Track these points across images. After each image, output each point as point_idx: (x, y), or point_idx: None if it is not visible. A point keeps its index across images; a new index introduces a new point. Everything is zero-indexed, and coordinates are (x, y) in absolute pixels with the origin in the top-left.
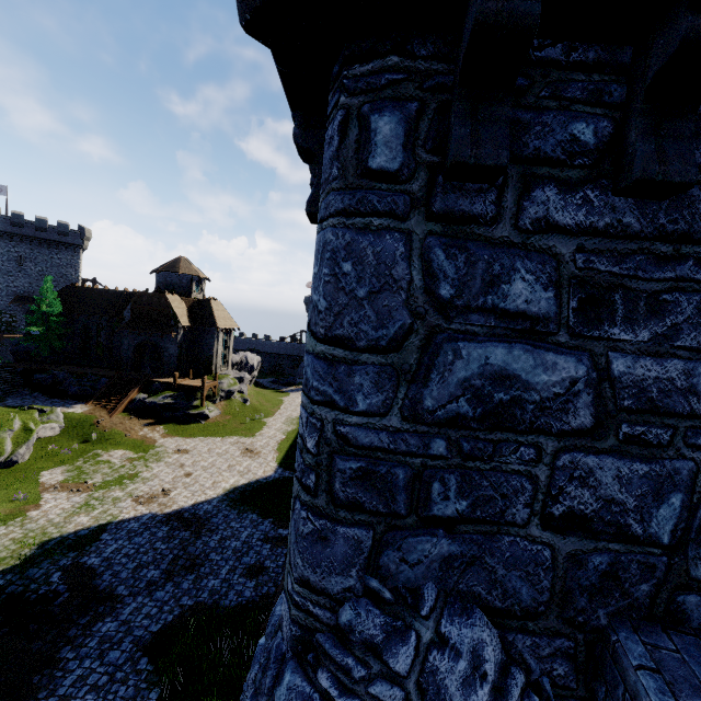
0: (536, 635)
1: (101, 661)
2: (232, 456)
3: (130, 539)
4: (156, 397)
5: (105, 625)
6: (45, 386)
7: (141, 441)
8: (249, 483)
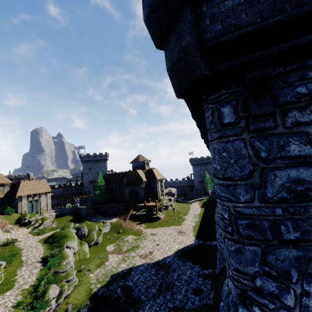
0: None
1: None
2: (174, 235)
3: (142, 274)
4: (139, 212)
5: None
6: (102, 212)
7: (137, 231)
8: (184, 247)
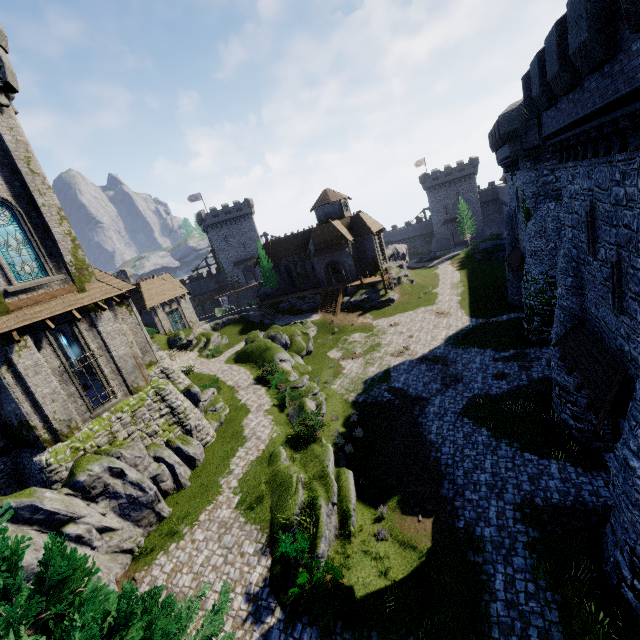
0: None
1: (442, 421)
2: (430, 319)
3: (408, 373)
4: (355, 296)
5: (430, 409)
6: (287, 310)
7: (363, 326)
8: (456, 332)
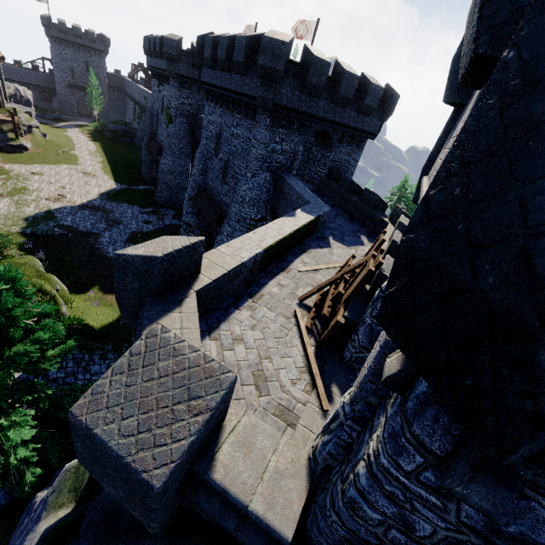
0: (273, 174)
1: (115, 246)
2: (79, 177)
3: (74, 215)
4: None
5: (103, 240)
6: None
7: None
8: (108, 191)
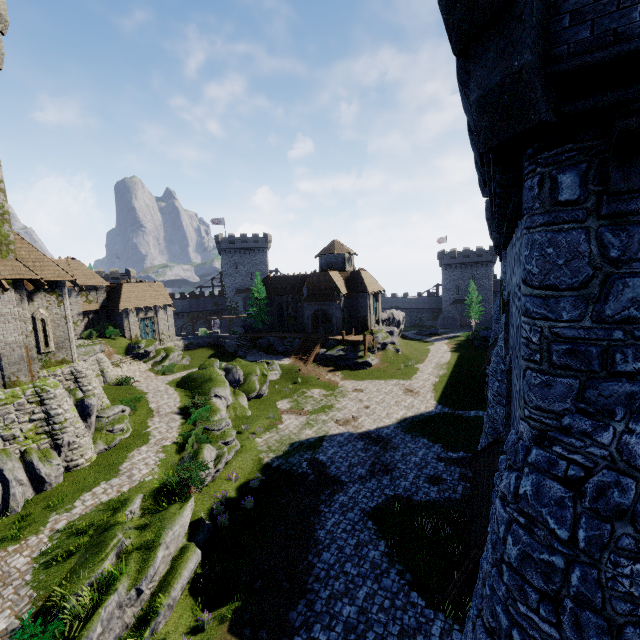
0: None
1: (344, 516)
2: (396, 394)
3: (341, 447)
4: (332, 350)
5: (340, 497)
6: (264, 347)
7: (328, 383)
8: (415, 415)
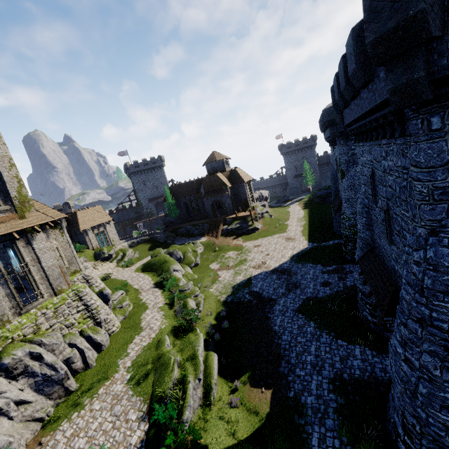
0: None
1: (284, 316)
2: (282, 243)
3: (264, 281)
4: (231, 225)
5: (277, 307)
6: (184, 234)
7: (236, 246)
8: (298, 252)
